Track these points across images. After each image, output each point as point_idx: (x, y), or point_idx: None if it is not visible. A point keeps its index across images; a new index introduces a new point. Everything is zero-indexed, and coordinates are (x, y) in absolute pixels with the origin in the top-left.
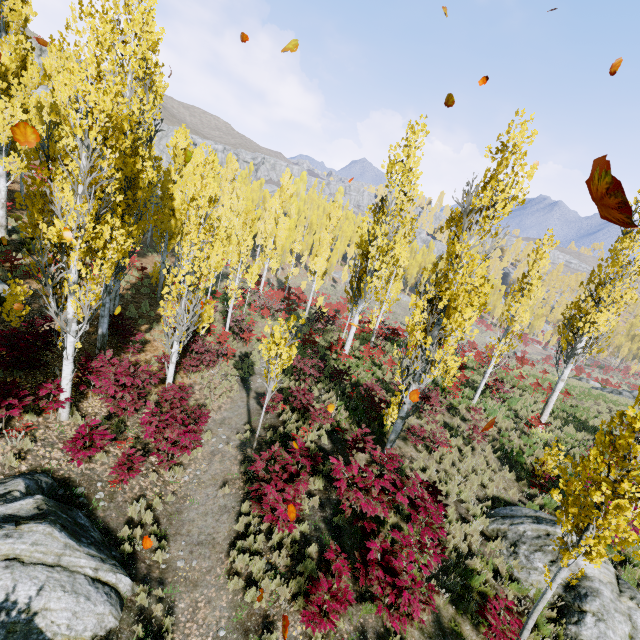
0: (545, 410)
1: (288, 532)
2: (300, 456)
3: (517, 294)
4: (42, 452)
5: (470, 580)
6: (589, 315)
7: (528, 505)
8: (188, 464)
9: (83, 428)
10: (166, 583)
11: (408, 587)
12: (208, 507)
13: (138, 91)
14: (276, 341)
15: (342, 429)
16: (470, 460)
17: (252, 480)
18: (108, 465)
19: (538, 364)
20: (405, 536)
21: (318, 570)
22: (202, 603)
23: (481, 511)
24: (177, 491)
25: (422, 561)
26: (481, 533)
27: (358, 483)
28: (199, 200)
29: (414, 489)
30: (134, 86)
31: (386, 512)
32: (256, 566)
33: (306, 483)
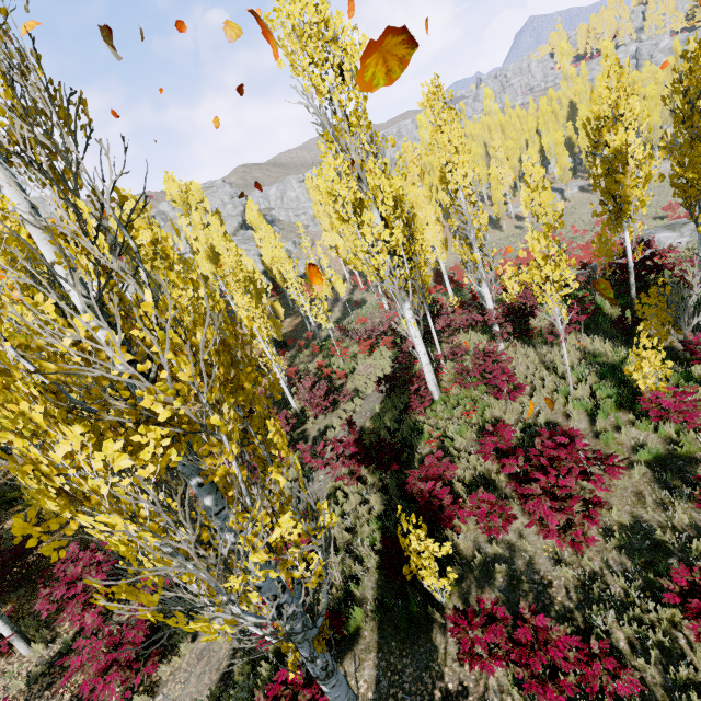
0: None
1: None
2: None
3: None
4: None
5: None
6: None
7: None
8: (165, 683)
9: None
10: None
11: None
12: None
13: None
14: None
15: (343, 610)
16: None
17: None
18: None
19: None
20: None
21: None
22: None
23: None
24: None
25: None
26: None
27: None
28: None
29: None
30: None
31: None
32: None
33: None
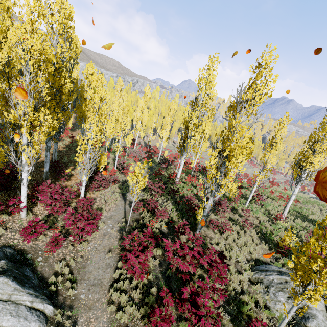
0: (285, 210)
1: (140, 280)
2: (149, 237)
3: (269, 148)
4: (9, 235)
5: (242, 308)
6: (309, 159)
7: (275, 264)
8: (90, 240)
9: (30, 222)
10: (73, 307)
11: (204, 315)
12: (100, 264)
13: (60, 41)
14: (136, 174)
15: (173, 221)
16: (243, 238)
17: (124, 249)
18: (46, 242)
19: (281, 184)
20: (204, 284)
21: (156, 302)
22: (93, 319)
23: (249, 267)
24: (83, 255)
25: (215, 297)
26: (248, 280)
27: (179, 253)
28: (94, 99)
29: (210, 257)
30: (58, 38)
31: (194, 269)
32: (123, 298)
33: (151, 252)
